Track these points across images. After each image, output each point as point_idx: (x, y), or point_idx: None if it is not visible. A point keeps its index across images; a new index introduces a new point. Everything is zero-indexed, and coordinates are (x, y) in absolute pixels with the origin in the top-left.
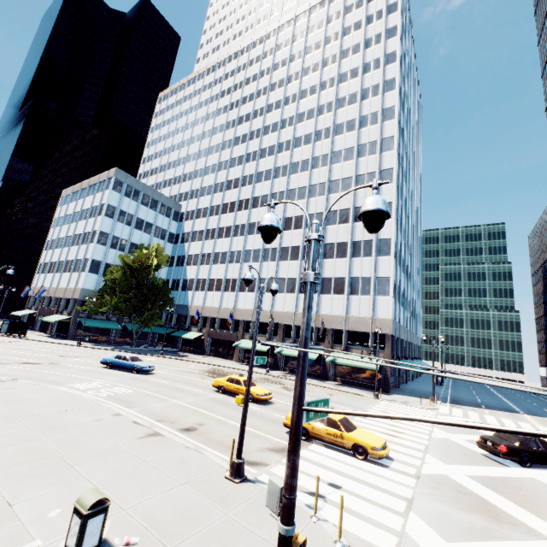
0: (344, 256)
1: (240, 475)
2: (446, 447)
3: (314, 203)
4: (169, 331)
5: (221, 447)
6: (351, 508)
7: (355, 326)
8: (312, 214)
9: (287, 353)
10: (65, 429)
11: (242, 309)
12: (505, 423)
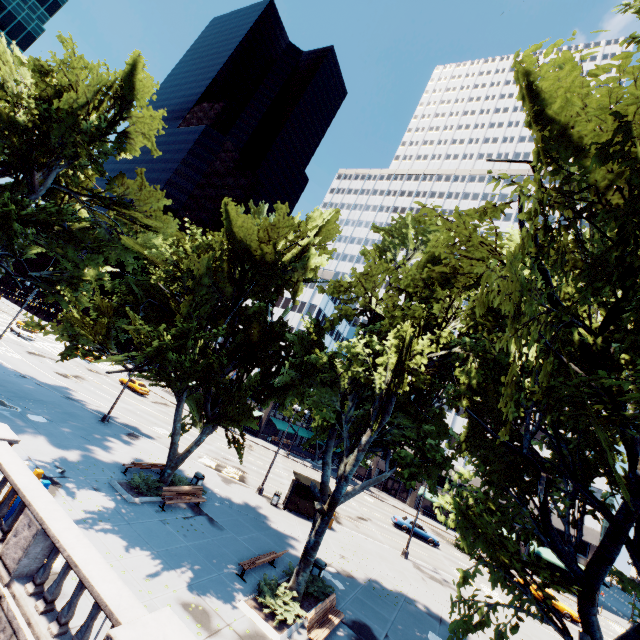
0: None
1: None
2: None
3: None
4: None
5: None
6: None
7: (558, 523)
8: None
9: None
10: None
11: None
12: None
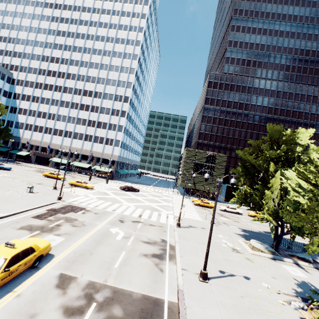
0: (105, 129)
1: (56, 189)
2: (112, 189)
3: (96, 101)
4: (7, 149)
5: (50, 186)
6: (79, 193)
7: (105, 156)
8: (94, 106)
9: (76, 165)
10: (2, 182)
11: (55, 144)
12: (140, 187)
